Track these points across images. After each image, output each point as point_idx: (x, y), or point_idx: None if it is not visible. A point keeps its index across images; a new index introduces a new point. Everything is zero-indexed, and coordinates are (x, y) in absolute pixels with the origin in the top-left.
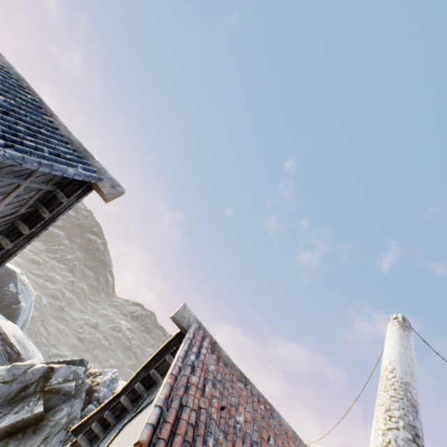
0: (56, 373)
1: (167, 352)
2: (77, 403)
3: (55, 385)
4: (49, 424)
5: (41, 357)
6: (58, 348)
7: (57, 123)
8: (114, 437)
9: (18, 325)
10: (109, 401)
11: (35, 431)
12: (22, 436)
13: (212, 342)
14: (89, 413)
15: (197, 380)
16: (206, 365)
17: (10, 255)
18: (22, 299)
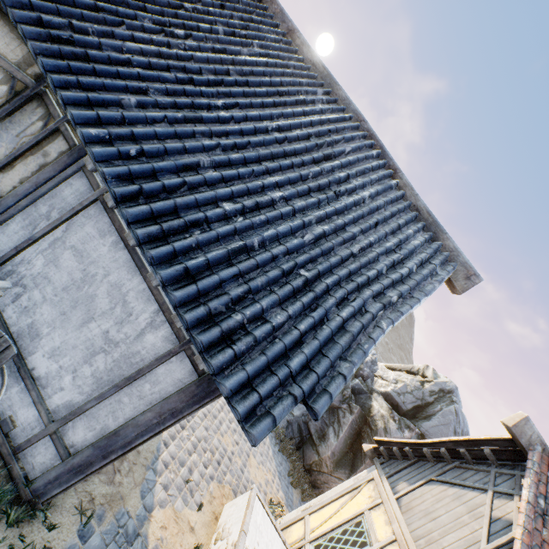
0: None
1: (485, 445)
2: None
3: None
4: None
5: None
6: None
7: (402, 184)
8: (421, 484)
9: None
10: (409, 442)
11: None
12: None
13: None
14: (356, 386)
15: (548, 538)
16: None
17: None
18: None
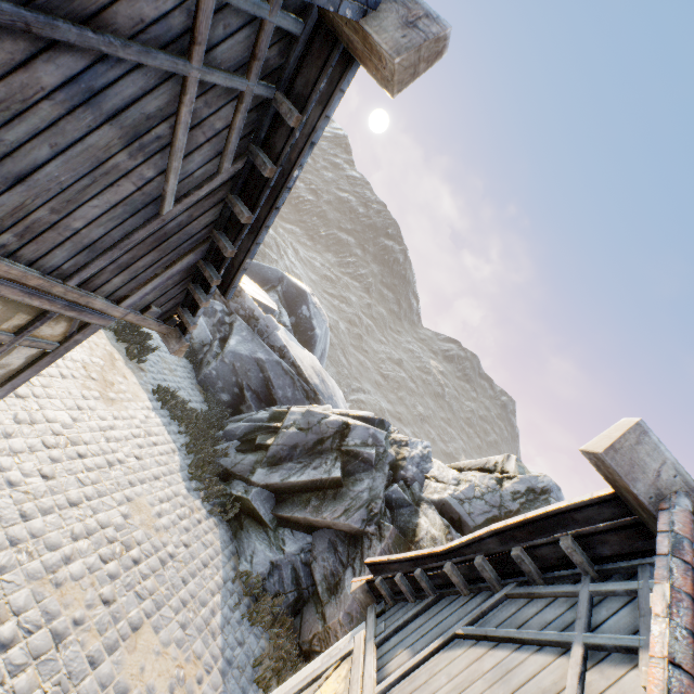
0: (352, 432)
1: (561, 528)
2: (379, 477)
3: (352, 447)
4: (348, 493)
5: (341, 395)
6: (360, 382)
7: None
8: (434, 649)
9: (316, 354)
10: (421, 556)
11: (335, 496)
12: (322, 497)
13: None
14: (394, 494)
15: None
16: None
17: (236, 271)
18: (315, 326)
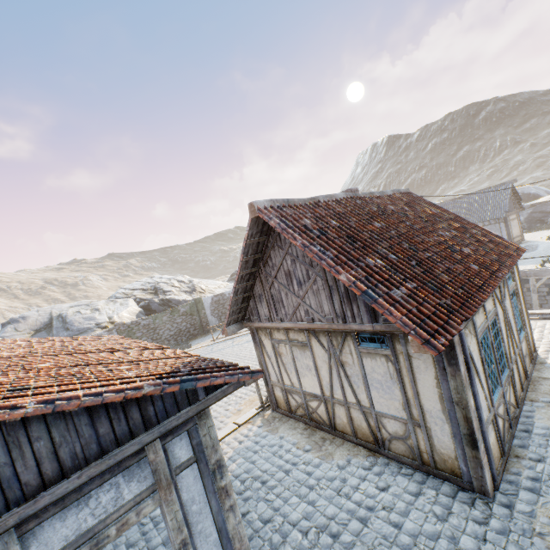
0: None
1: None
2: None
3: None
4: None
5: None
6: None
7: (493, 187)
8: None
9: (544, 196)
10: None
11: None
12: None
13: None
14: None
15: None
16: None
17: (520, 198)
18: (528, 193)
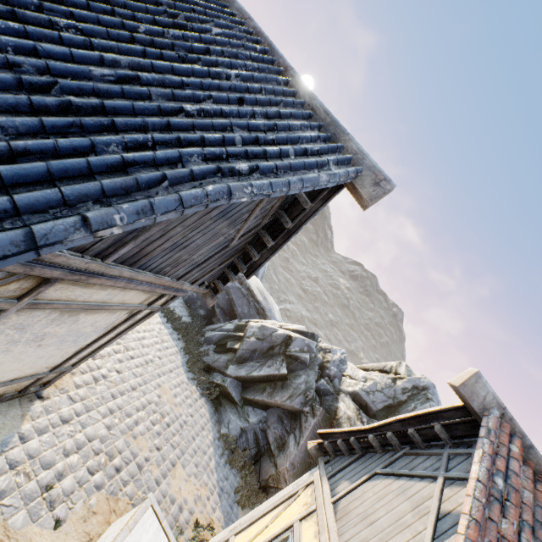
0: (293, 342)
1: (435, 420)
2: (312, 374)
3: (293, 353)
4: (291, 385)
5: (277, 308)
6: (286, 295)
7: (294, 83)
8: (364, 480)
9: (259, 277)
10: (354, 430)
11: (282, 386)
12: (274, 386)
13: (524, 444)
14: (321, 386)
15: (511, 532)
16: (518, 493)
17: (257, 266)
18: None
